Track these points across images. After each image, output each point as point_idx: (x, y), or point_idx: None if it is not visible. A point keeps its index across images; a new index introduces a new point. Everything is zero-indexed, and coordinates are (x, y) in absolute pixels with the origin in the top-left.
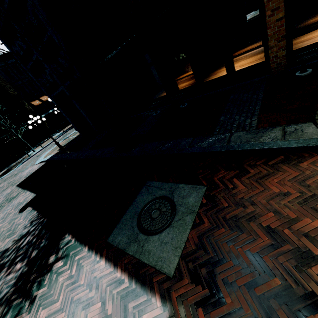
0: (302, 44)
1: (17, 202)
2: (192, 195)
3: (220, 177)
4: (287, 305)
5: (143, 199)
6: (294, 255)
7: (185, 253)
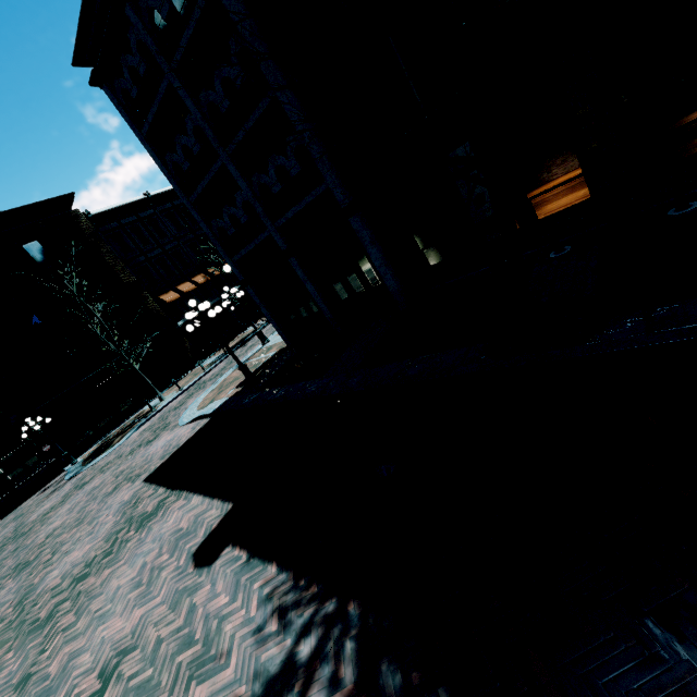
0: None
1: (171, 530)
2: None
3: None
4: None
5: None
6: None
7: None
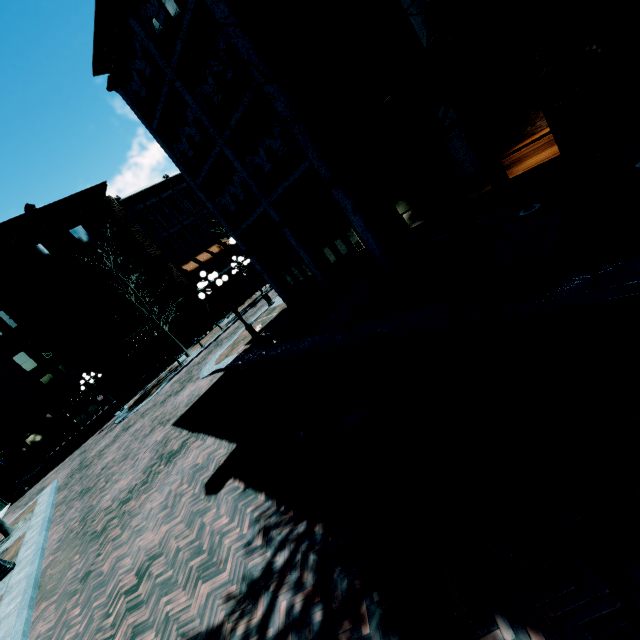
0: None
1: (190, 465)
2: None
3: None
4: None
5: None
6: None
7: None
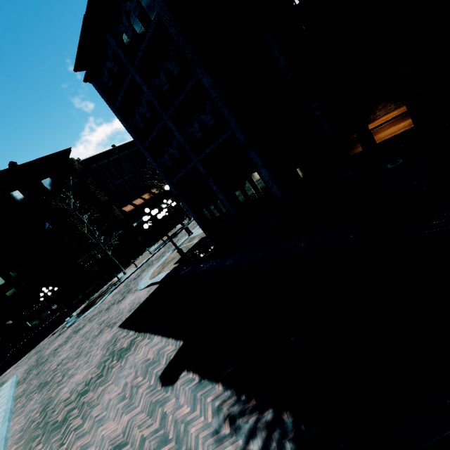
0: None
1: (142, 360)
2: None
3: None
4: None
5: None
6: None
7: None
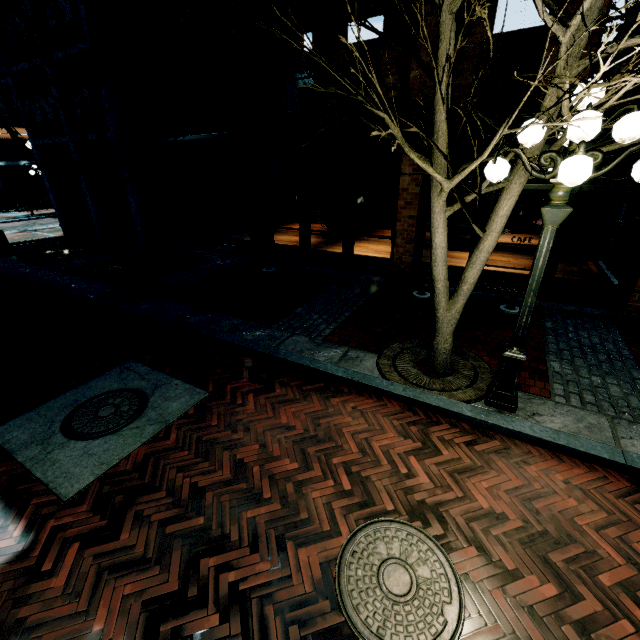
0: (450, 260)
1: None
2: (182, 399)
3: (237, 386)
4: (192, 546)
5: (102, 386)
6: (242, 496)
7: (111, 473)
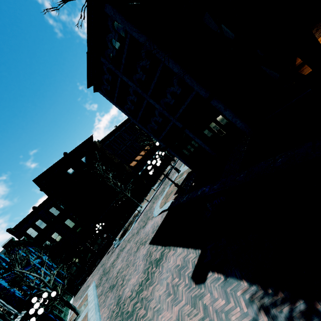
0: None
1: (174, 266)
2: None
3: None
4: None
5: None
6: None
7: None
